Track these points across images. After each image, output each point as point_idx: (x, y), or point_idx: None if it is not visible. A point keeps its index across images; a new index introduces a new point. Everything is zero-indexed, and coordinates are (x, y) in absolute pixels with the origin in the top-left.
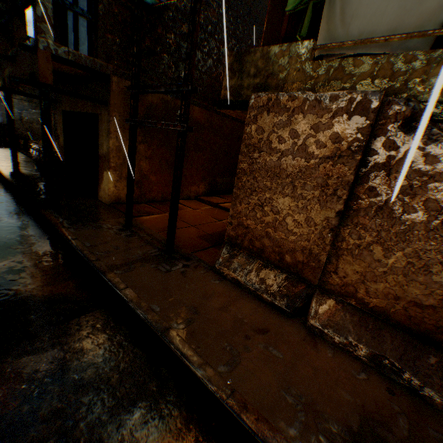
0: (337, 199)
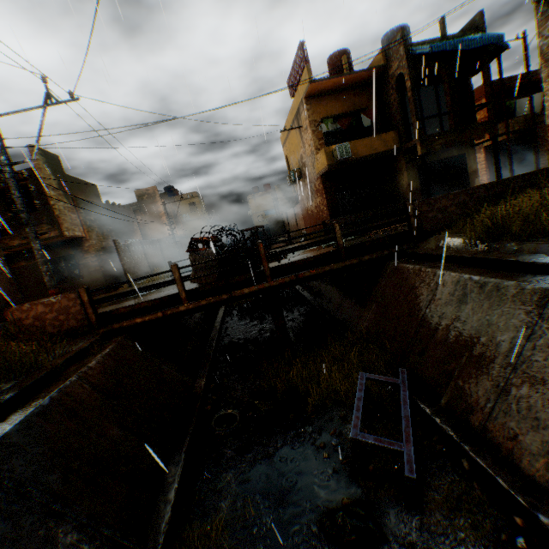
0: None
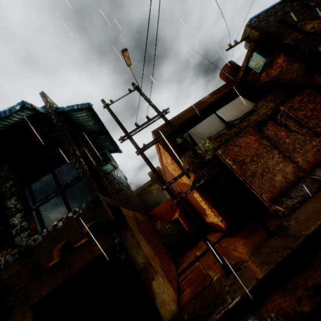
0: (273, 150)
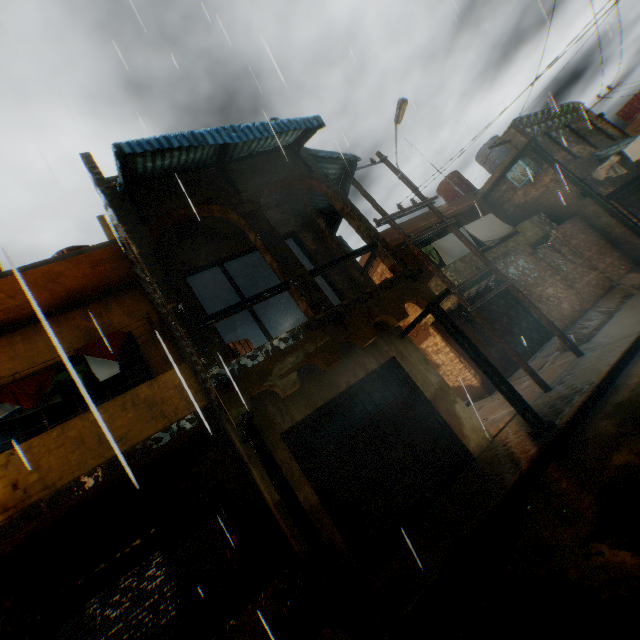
0: (554, 275)
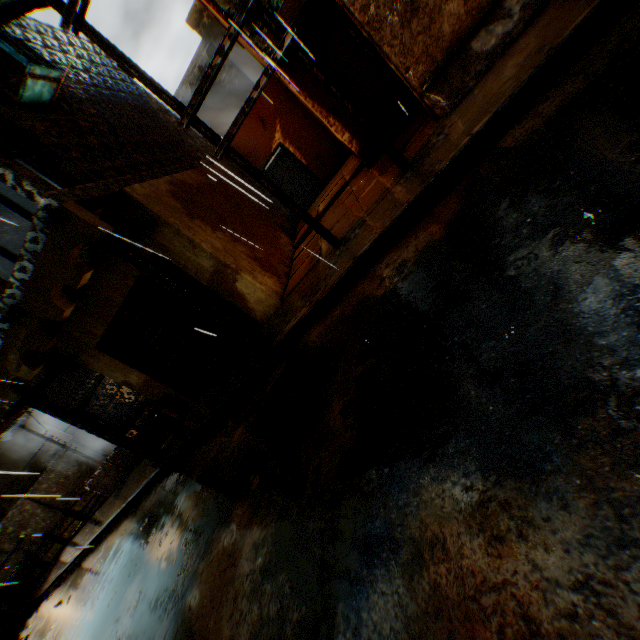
0: None
